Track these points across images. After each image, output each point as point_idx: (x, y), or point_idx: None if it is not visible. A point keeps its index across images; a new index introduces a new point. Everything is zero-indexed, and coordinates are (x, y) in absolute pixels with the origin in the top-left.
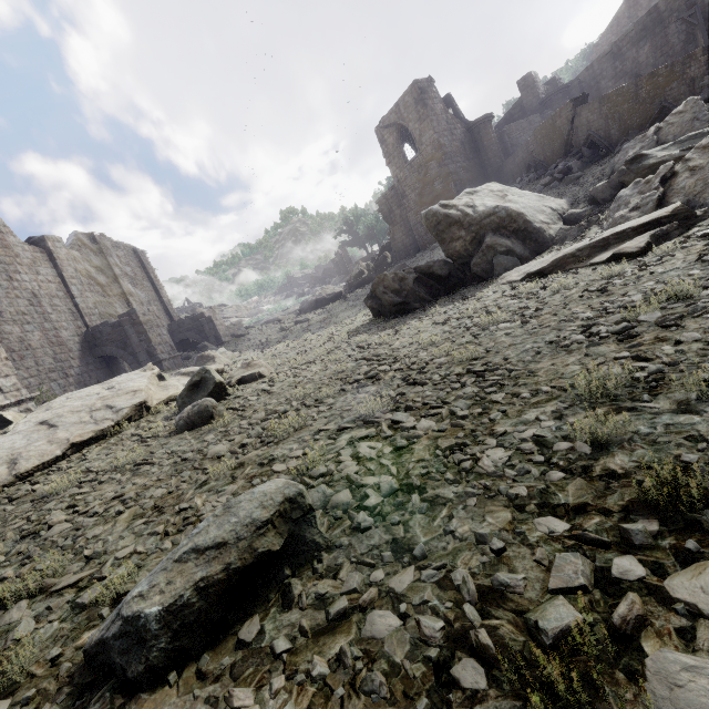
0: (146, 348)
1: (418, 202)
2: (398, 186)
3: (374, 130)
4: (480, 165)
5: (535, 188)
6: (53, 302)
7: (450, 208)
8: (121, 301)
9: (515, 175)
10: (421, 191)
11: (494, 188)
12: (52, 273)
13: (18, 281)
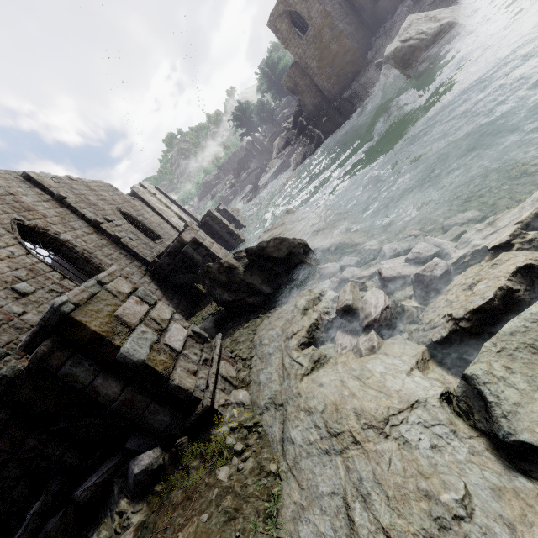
0: (226, 231)
1: (320, 66)
2: (299, 61)
3: (267, 25)
4: (356, 16)
5: (421, 10)
6: (165, 226)
7: (408, 42)
8: (178, 218)
9: (389, 10)
10: (321, 56)
11: (419, 18)
12: (150, 210)
13: (148, 219)
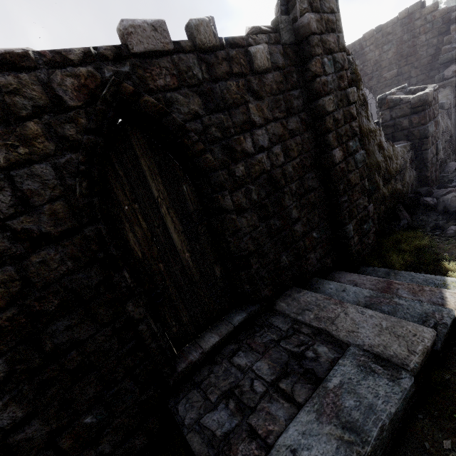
0: None
1: None
2: None
3: None
4: None
5: None
6: None
7: None
8: None
9: None
10: None
11: None
12: None
13: None
